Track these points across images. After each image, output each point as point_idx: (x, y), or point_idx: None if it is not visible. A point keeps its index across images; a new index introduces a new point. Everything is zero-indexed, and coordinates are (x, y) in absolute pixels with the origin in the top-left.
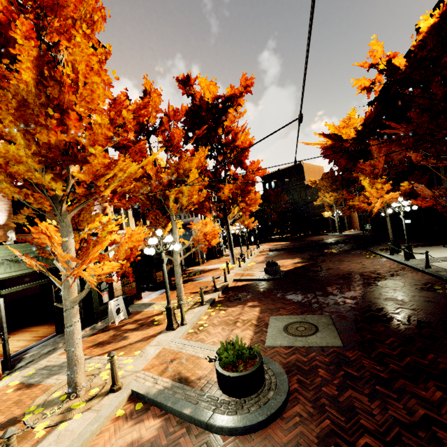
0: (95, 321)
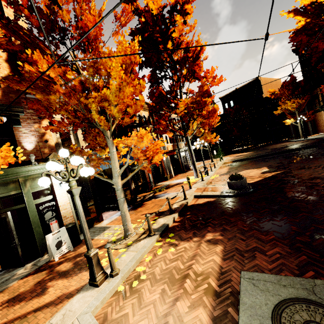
0: (40, 254)
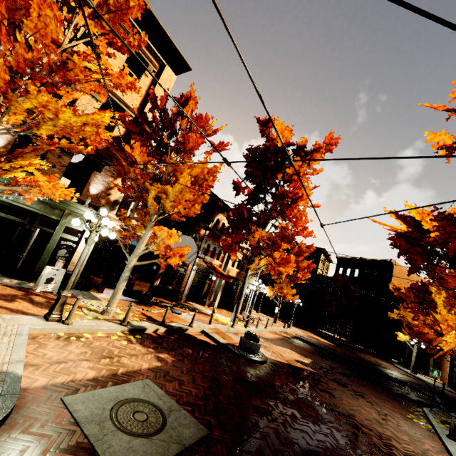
0: (30, 279)
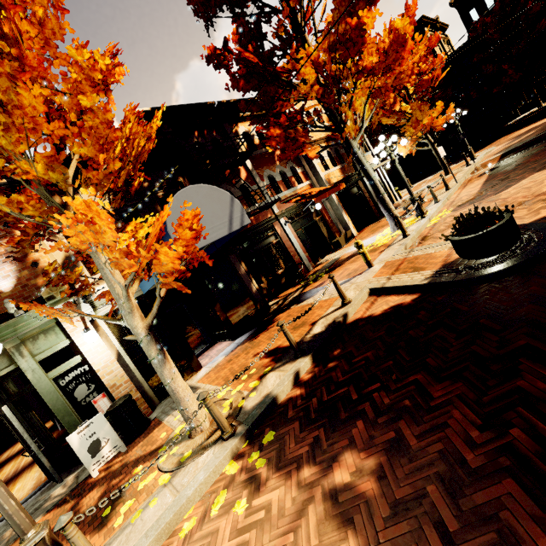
0: None
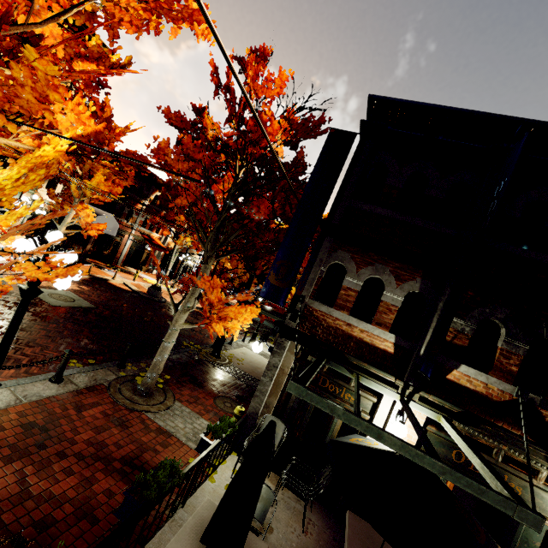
0: None
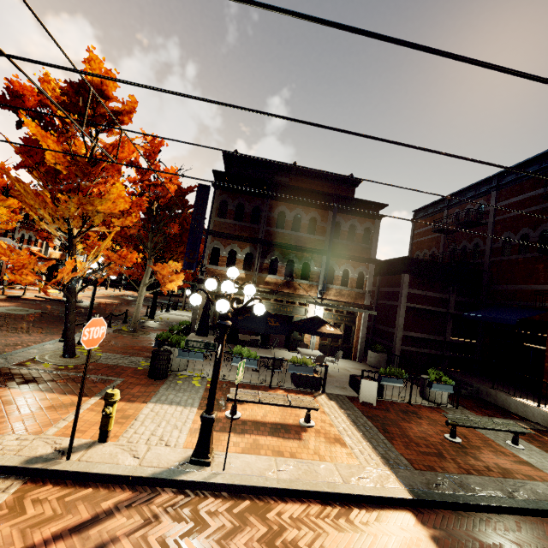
0: None
